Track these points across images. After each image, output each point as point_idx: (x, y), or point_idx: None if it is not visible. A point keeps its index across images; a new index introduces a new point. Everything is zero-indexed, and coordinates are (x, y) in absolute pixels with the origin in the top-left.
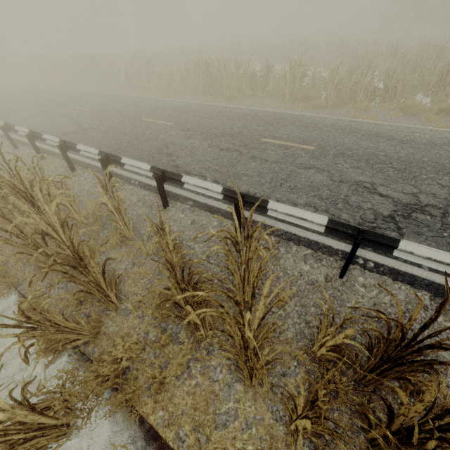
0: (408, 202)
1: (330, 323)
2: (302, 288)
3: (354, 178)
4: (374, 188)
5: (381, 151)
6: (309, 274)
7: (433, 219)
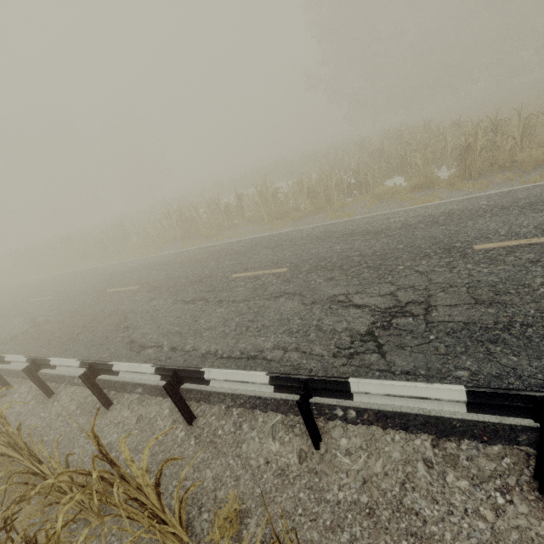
0: (386, 307)
1: (304, 543)
2: (268, 487)
3: (328, 294)
4: (349, 299)
5: (355, 251)
6: (277, 457)
7: (416, 319)
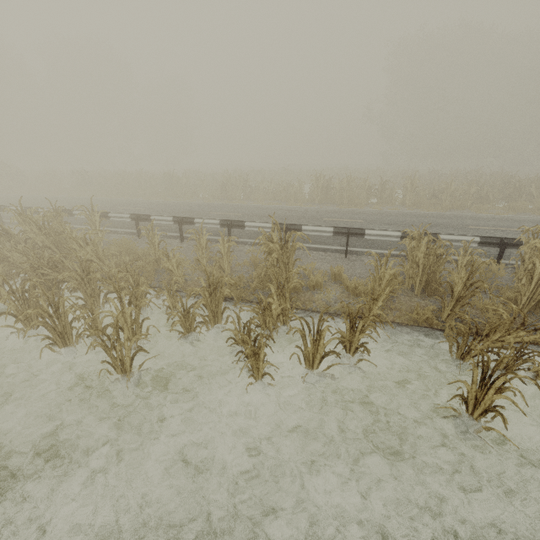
0: None
1: None
2: None
3: None
4: None
5: None
6: None
7: None
